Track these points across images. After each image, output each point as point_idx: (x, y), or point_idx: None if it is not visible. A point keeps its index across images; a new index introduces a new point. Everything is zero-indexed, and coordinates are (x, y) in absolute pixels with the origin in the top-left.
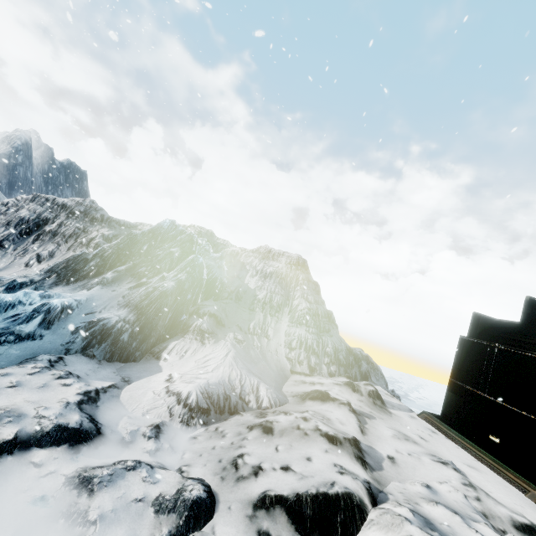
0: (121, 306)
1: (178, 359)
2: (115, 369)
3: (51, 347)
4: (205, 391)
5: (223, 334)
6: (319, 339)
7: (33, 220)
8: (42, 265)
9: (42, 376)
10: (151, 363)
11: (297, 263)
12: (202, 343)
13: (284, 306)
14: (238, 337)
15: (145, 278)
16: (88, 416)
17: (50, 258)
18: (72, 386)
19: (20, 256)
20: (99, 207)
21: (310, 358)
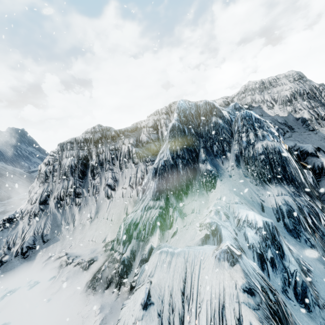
0: (260, 185)
1: None
2: None
3: (323, 268)
4: None
5: None
6: None
7: (77, 163)
8: (117, 190)
9: None
10: None
11: (300, 76)
12: None
13: None
14: None
15: (227, 153)
16: None
17: (116, 182)
18: None
19: (96, 194)
20: (107, 127)
21: None
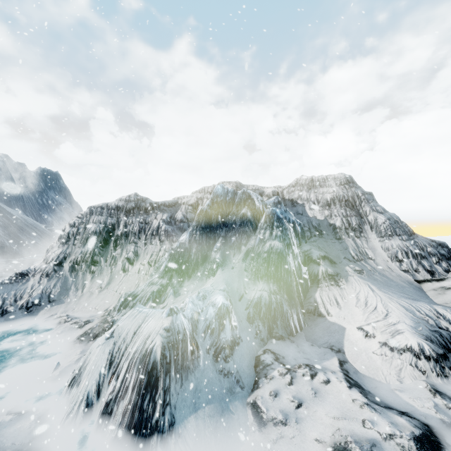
0: (253, 280)
1: (339, 310)
2: (306, 341)
3: (253, 345)
4: (424, 336)
5: (343, 271)
6: (415, 243)
7: (103, 230)
8: (135, 265)
9: (299, 381)
10: (321, 323)
11: (347, 181)
12: (339, 287)
13: (362, 224)
14: (356, 269)
15: (242, 246)
16: (396, 411)
17: (137, 257)
18: (332, 381)
19: (113, 265)
20: (143, 197)
21: (422, 264)
